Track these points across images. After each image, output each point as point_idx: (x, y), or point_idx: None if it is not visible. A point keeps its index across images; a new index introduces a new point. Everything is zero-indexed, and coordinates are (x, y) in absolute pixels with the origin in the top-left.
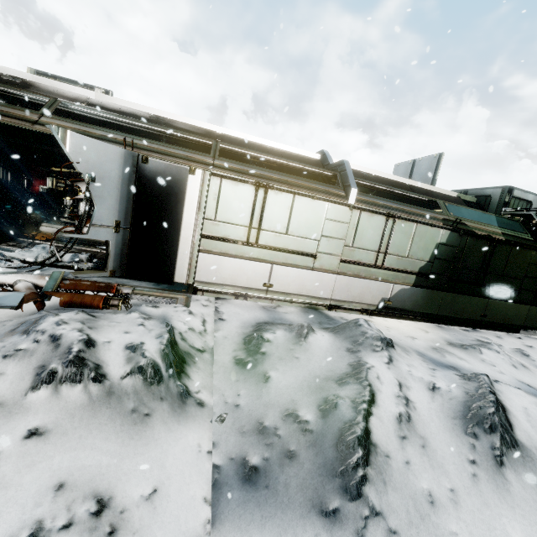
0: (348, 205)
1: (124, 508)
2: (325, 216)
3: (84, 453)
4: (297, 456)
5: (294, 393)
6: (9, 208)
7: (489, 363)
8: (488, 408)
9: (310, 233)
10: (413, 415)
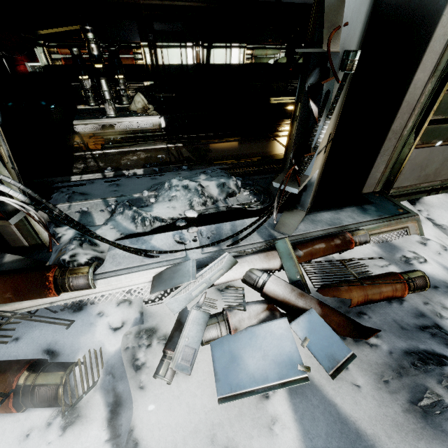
0: None
1: None
2: None
3: None
4: None
5: None
6: (12, 106)
7: None
8: None
9: None
10: None
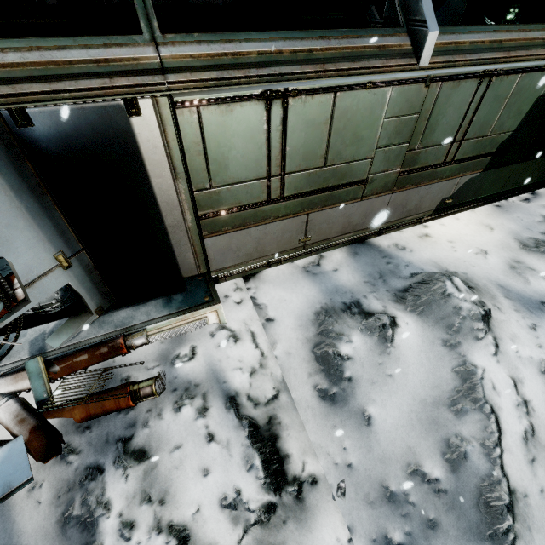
0: (424, 80)
1: None
2: (384, 114)
3: None
4: (439, 525)
5: (407, 435)
6: None
7: None
8: None
9: (359, 152)
10: (534, 423)
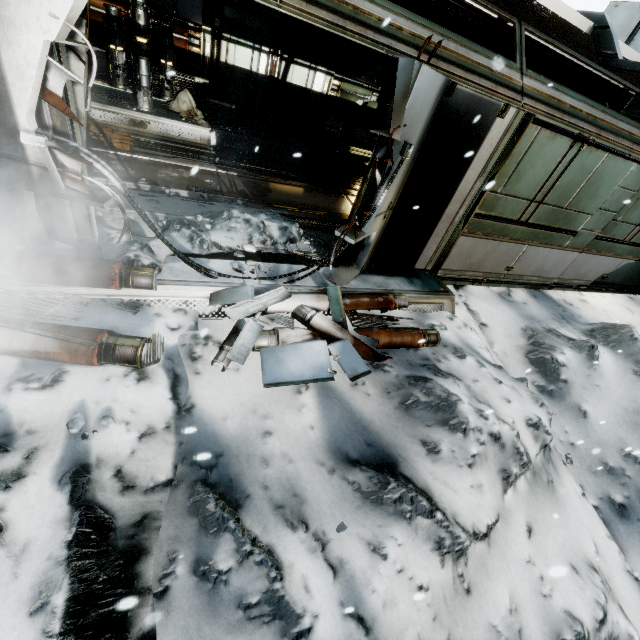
0: None
1: (598, 566)
2: (620, 182)
3: (553, 533)
4: None
5: (616, 429)
6: None
7: None
8: None
9: (589, 206)
10: None
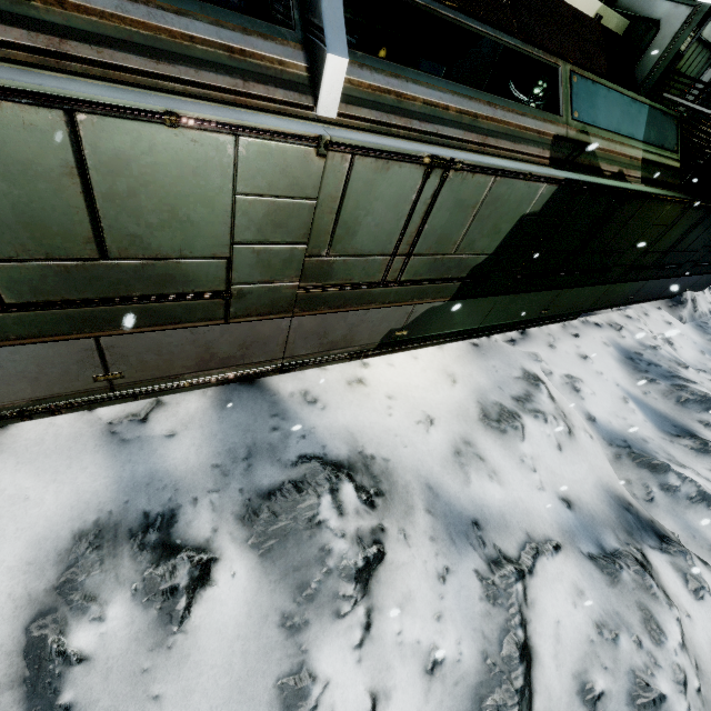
0: (312, 142)
1: None
2: (232, 184)
3: None
4: None
5: None
6: None
7: (529, 467)
8: (510, 709)
9: (192, 244)
10: None
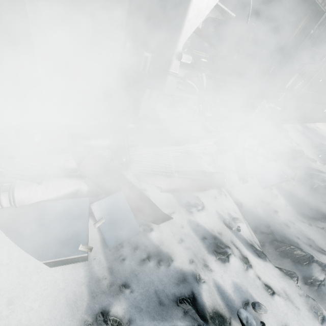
0: None
1: None
2: None
3: None
4: None
5: None
6: None
7: None
8: None
9: None
10: None
